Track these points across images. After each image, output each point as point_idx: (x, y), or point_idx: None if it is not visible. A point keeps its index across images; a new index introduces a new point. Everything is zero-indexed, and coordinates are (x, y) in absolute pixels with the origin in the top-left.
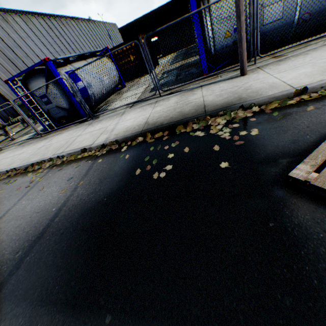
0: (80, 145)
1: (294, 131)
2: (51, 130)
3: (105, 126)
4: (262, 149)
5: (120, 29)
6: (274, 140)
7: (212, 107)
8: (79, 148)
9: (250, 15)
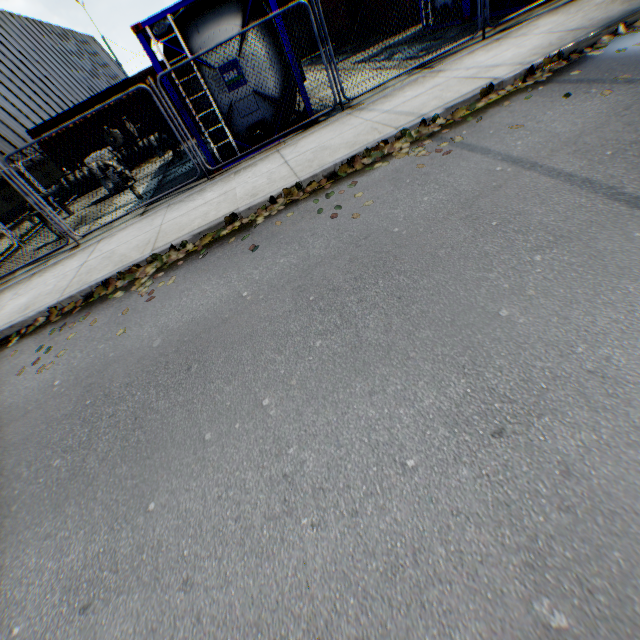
0: (455, 96)
1: None
2: (236, 156)
3: (437, 83)
4: None
5: None
6: None
7: None
8: (467, 94)
9: None
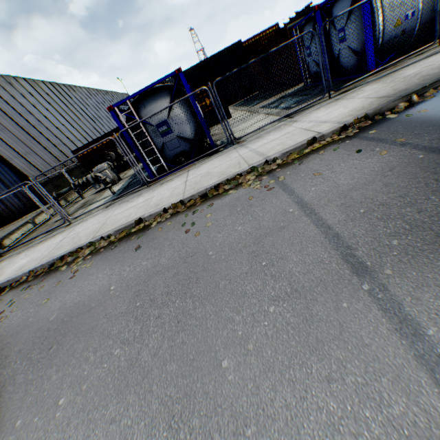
0: (291, 143)
1: None
2: (165, 173)
3: (289, 131)
4: None
5: None
6: None
7: None
8: (298, 143)
9: None
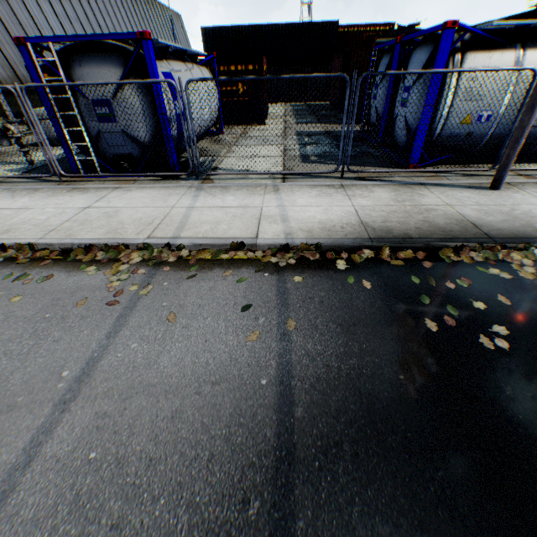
0: (220, 232)
1: None
2: (91, 174)
3: (251, 203)
4: None
5: (204, 29)
6: None
7: (493, 230)
8: (223, 238)
9: (522, 108)
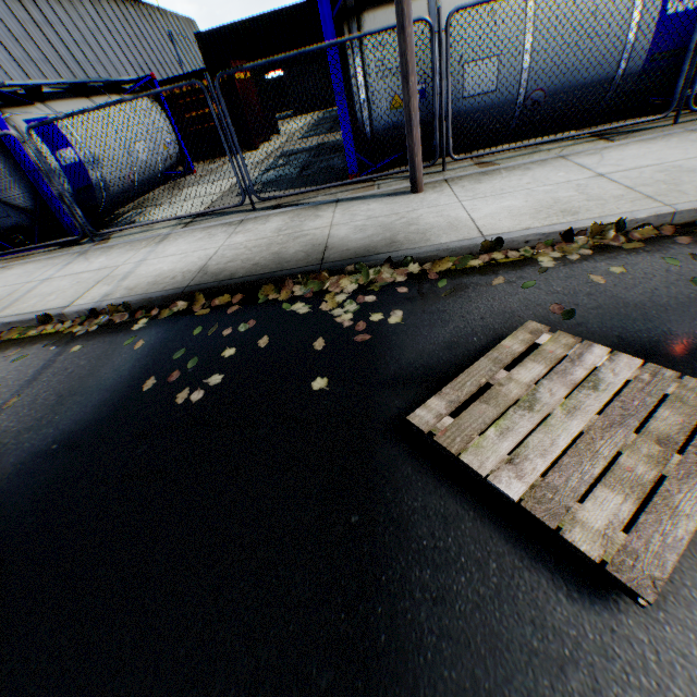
0: (41, 305)
1: (459, 325)
2: None
3: (114, 263)
4: (396, 356)
5: (199, 36)
6: (422, 340)
7: (338, 252)
8: (34, 312)
9: (435, 74)
